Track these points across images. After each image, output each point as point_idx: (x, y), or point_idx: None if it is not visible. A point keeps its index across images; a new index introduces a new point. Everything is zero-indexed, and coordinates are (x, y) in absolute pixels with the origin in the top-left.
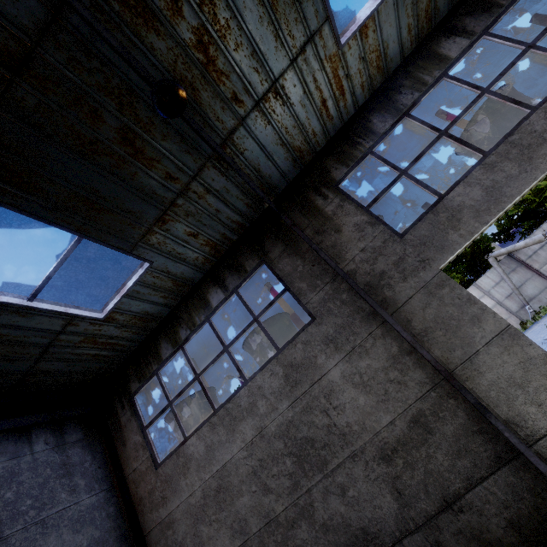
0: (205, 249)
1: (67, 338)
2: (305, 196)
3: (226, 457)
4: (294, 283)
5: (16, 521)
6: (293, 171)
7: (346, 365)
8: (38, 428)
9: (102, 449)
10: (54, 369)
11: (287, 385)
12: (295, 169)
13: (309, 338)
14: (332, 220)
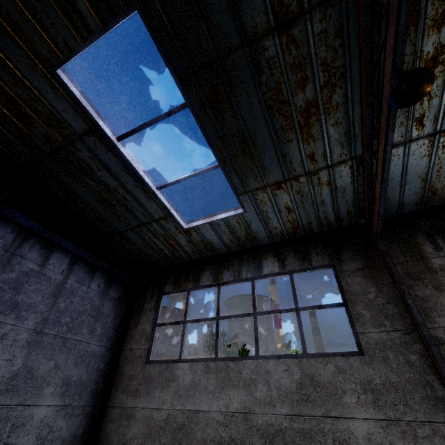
0: (287, 225)
1: (156, 227)
2: (412, 234)
3: (203, 405)
4: (356, 305)
5: (54, 327)
6: (411, 206)
7: (379, 430)
8: (100, 272)
9: (121, 316)
10: (133, 241)
11: (297, 393)
12: (414, 206)
13: (346, 368)
14: (435, 273)
